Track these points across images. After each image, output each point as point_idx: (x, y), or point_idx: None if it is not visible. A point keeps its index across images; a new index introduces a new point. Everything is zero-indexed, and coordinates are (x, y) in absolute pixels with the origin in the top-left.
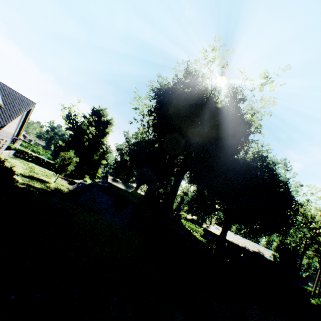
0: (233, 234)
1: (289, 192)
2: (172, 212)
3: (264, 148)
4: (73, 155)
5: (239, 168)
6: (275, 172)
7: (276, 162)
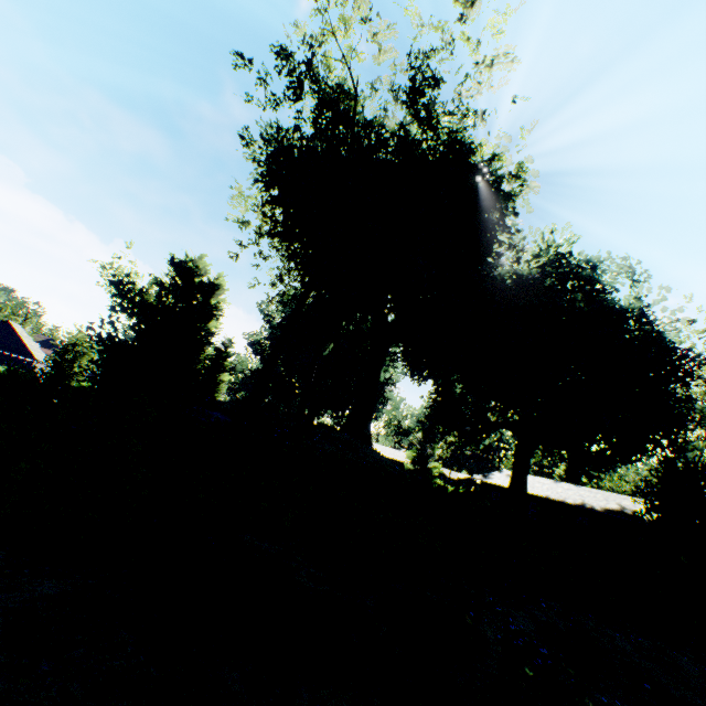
0: (551, 482)
1: (655, 332)
2: (368, 443)
3: (561, 237)
4: (84, 337)
5: (509, 299)
6: (601, 286)
7: (597, 261)
